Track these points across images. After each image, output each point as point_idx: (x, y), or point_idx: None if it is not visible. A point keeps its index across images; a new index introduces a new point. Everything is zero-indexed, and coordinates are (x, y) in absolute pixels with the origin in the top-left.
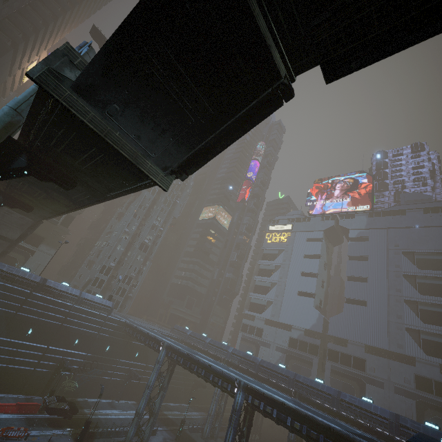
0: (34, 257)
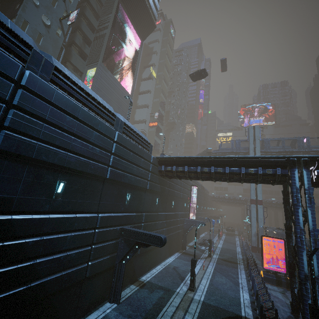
0: None
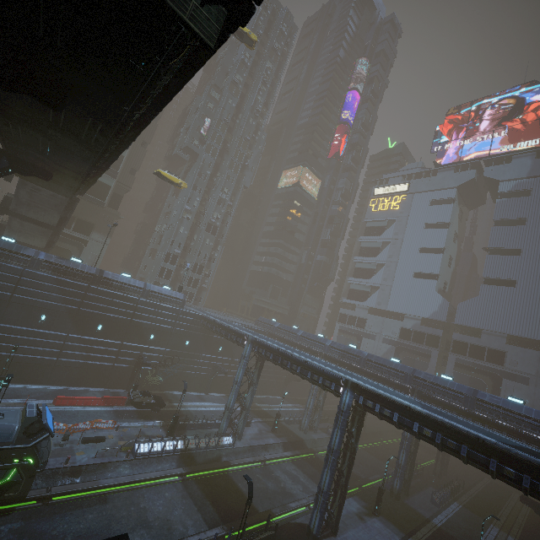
0: (88, 248)
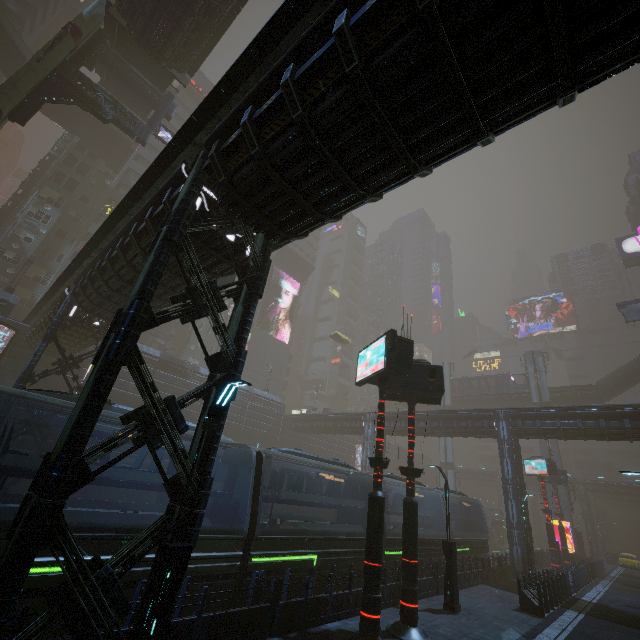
0: None
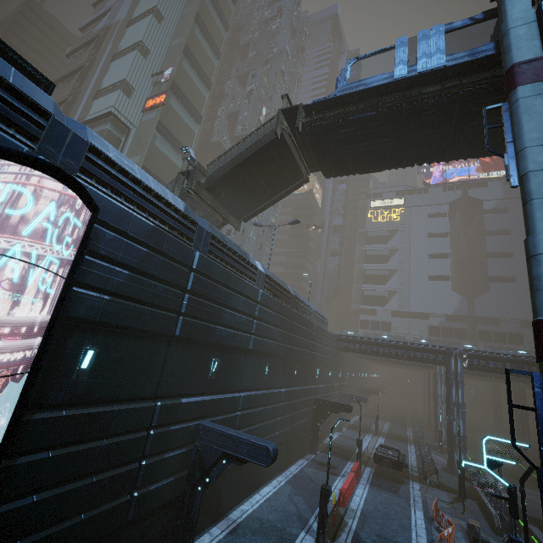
0: None
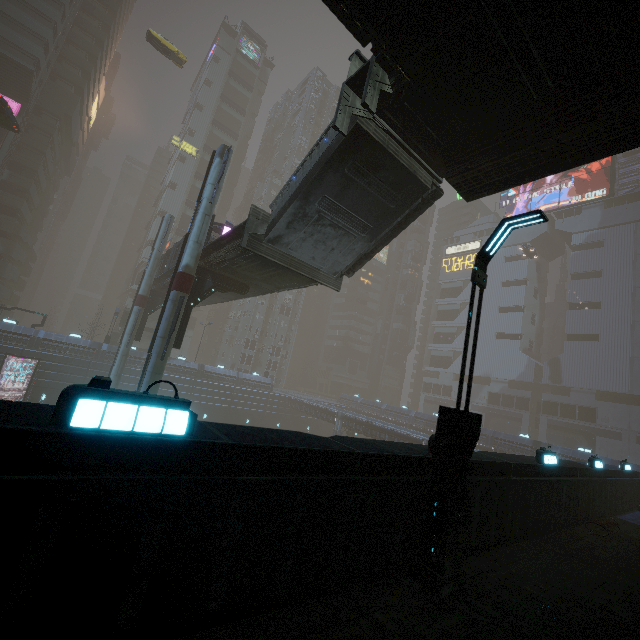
0: None
